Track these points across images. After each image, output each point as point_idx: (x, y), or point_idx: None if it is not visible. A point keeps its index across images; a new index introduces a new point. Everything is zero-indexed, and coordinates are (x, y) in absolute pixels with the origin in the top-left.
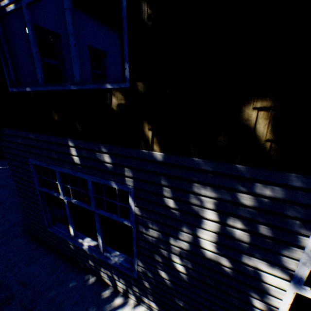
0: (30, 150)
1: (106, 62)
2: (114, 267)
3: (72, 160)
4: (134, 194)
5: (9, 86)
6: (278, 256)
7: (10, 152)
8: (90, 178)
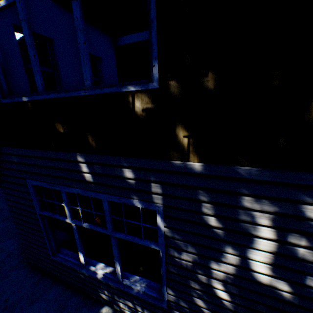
0: (29, 170)
1: (101, 69)
2: (137, 296)
3: (82, 177)
4: (164, 212)
5: (0, 96)
6: None
7: (3, 173)
8: (106, 197)
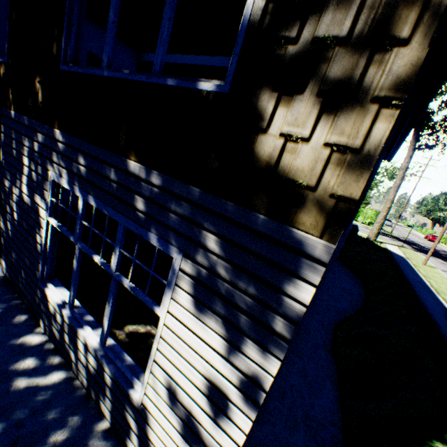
0: None
1: None
2: None
3: None
4: (4, 148)
5: None
6: (44, 191)
7: None
8: None
